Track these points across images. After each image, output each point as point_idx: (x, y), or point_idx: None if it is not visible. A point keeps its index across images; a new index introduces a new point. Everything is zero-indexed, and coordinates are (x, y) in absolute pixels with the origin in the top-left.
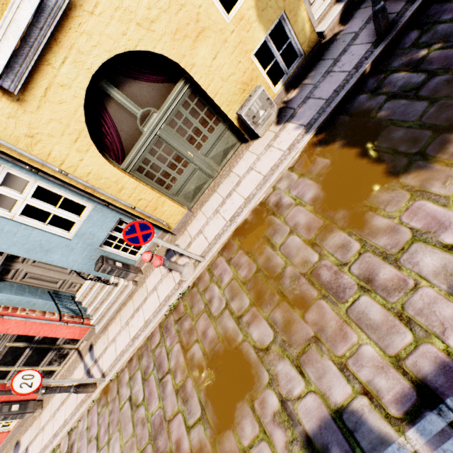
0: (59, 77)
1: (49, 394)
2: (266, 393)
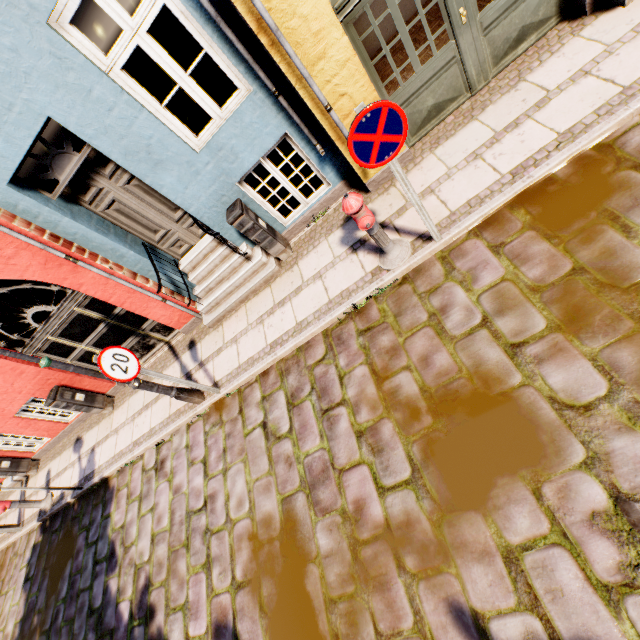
0: None
1: (123, 392)
2: (575, 477)
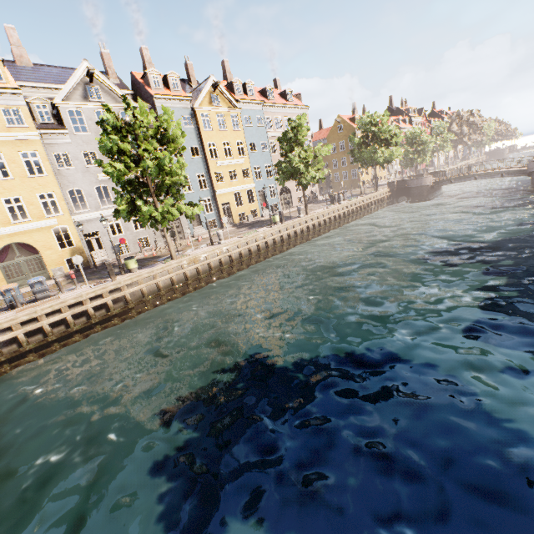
0: (4, 239)
1: None
2: None
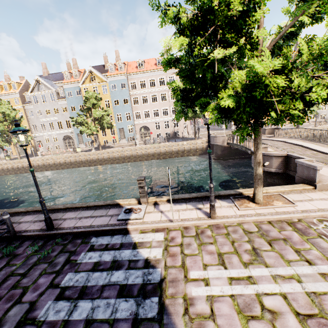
0: None
1: None
2: None
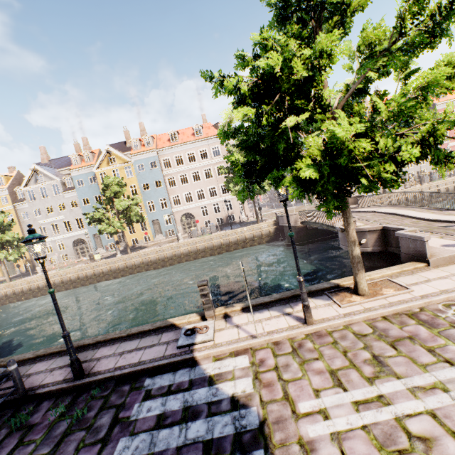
0: None
1: None
2: None
